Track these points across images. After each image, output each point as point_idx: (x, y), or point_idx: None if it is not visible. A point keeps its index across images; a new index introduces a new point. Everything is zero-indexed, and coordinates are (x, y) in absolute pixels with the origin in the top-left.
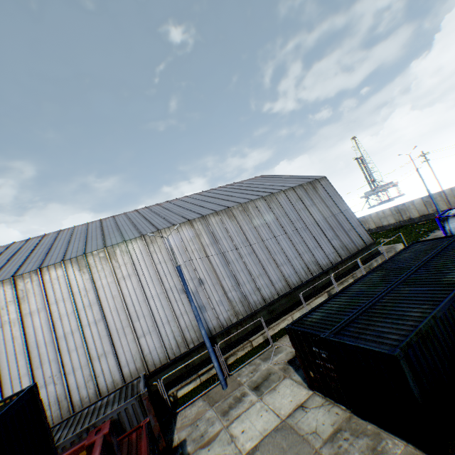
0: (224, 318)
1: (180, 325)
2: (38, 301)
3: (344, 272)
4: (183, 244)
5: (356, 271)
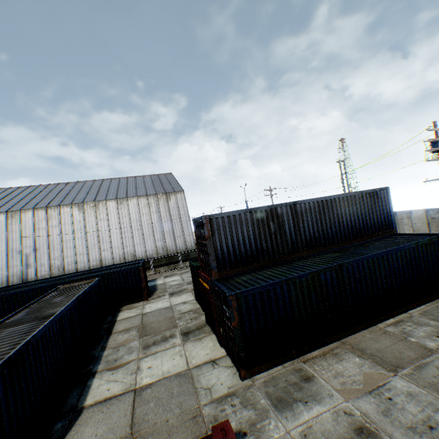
0: (41, 275)
1: (9, 272)
2: None
3: (155, 266)
4: (34, 223)
5: (161, 267)
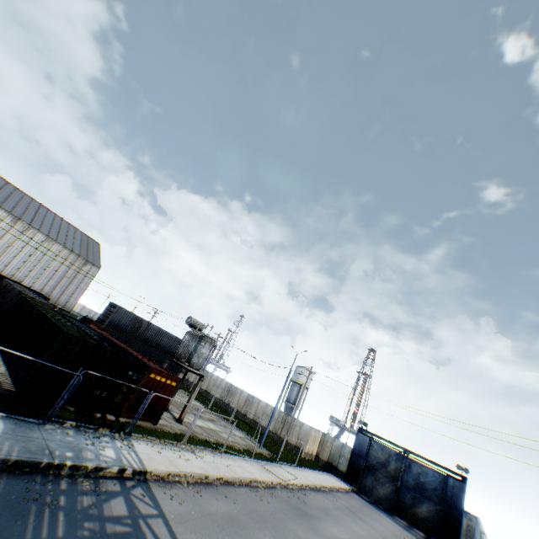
0: None
1: None
2: None
3: None
4: None
5: None
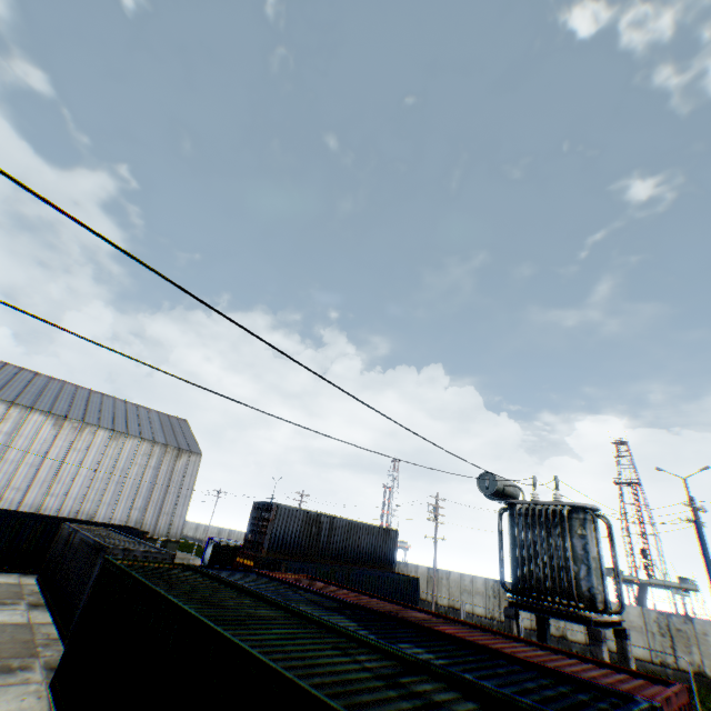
0: None
1: None
2: None
3: None
4: None
5: None
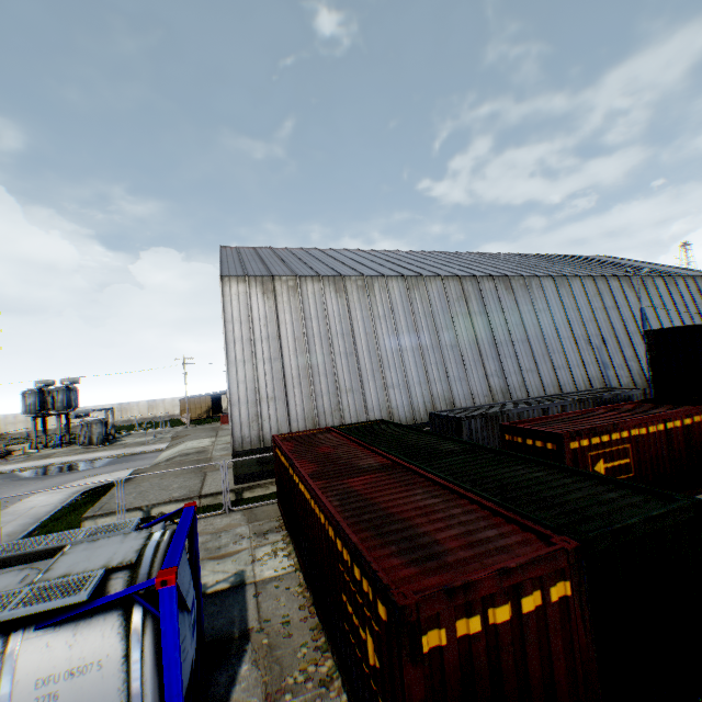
0: (622, 383)
1: (586, 373)
2: (479, 304)
3: None
4: (587, 298)
5: None
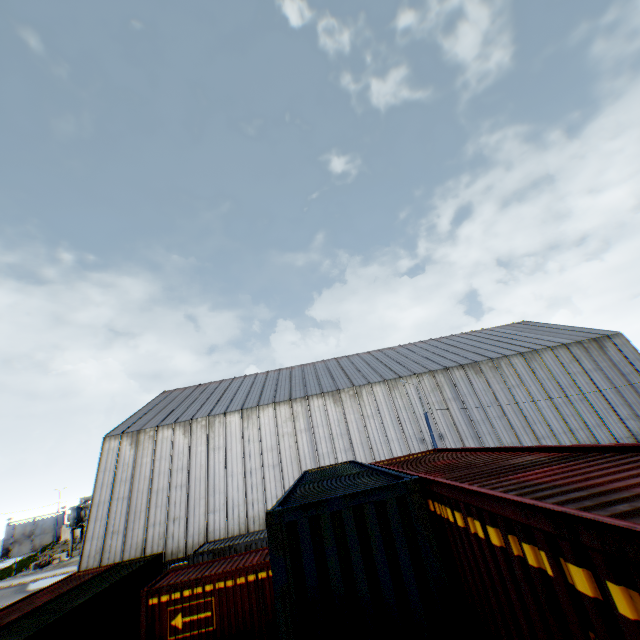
0: None
1: None
2: (305, 422)
3: None
4: (423, 395)
5: None
